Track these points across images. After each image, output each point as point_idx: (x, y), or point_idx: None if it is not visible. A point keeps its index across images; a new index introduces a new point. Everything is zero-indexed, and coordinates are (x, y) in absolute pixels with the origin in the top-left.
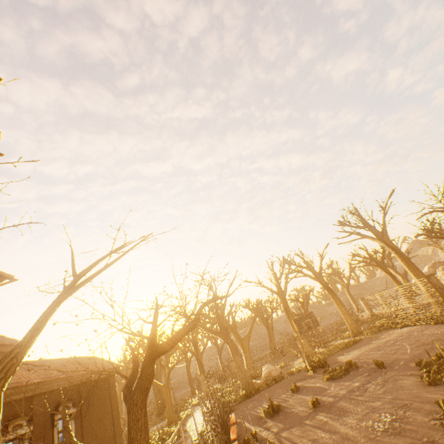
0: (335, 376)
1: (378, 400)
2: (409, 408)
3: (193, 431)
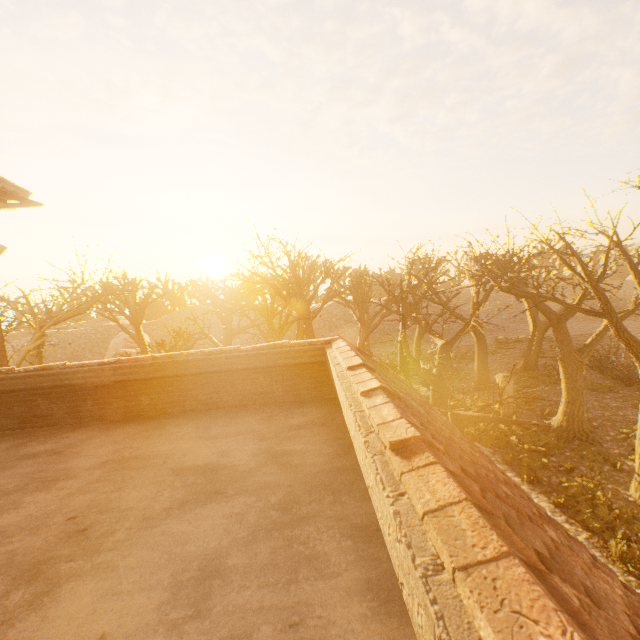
0: None
1: None
2: None
3: None
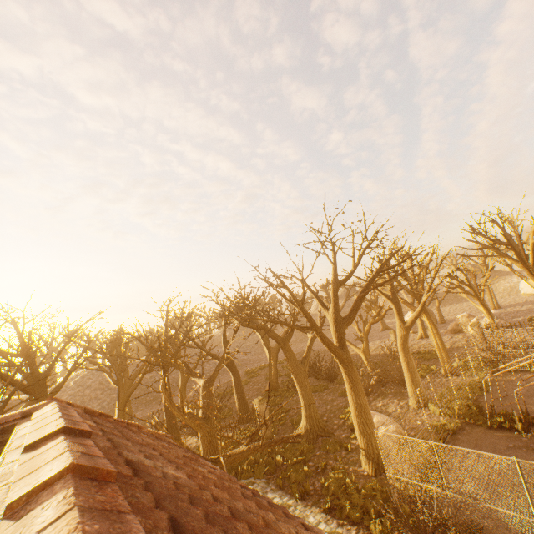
0: None
1: None
2: None
3: None
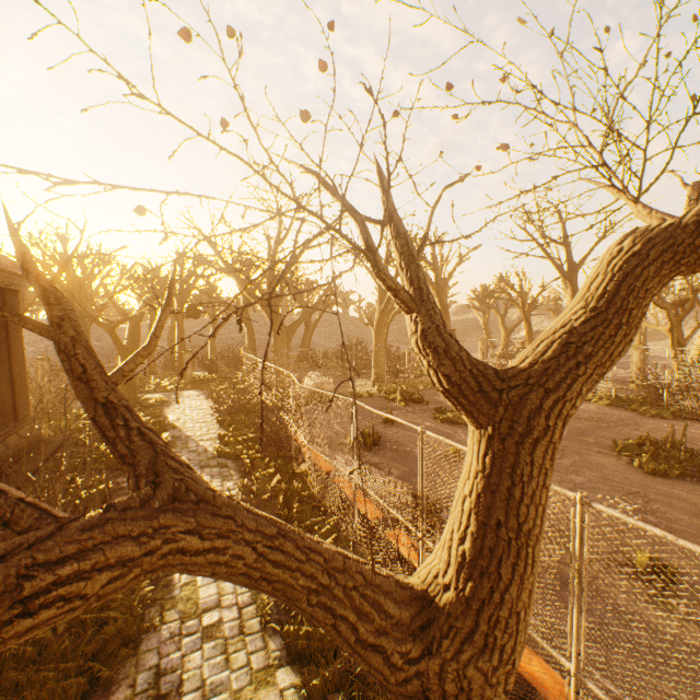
0: (457, 421)
1: (575, 474)
2: (649, 499)
3: (193, 432)
